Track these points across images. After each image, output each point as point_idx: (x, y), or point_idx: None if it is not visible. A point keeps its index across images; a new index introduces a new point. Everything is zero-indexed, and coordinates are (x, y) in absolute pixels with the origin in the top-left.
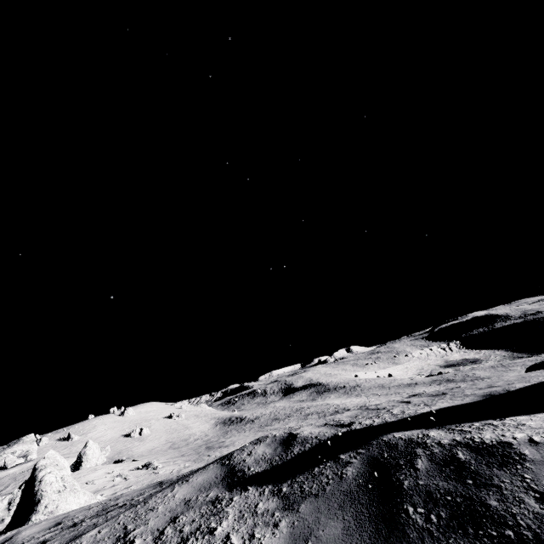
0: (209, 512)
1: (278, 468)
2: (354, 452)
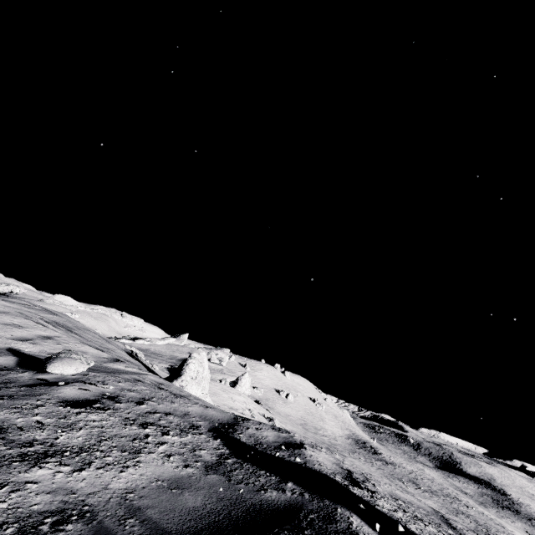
0: (183, 427)
1: (252, 450)
2: (300, 490)
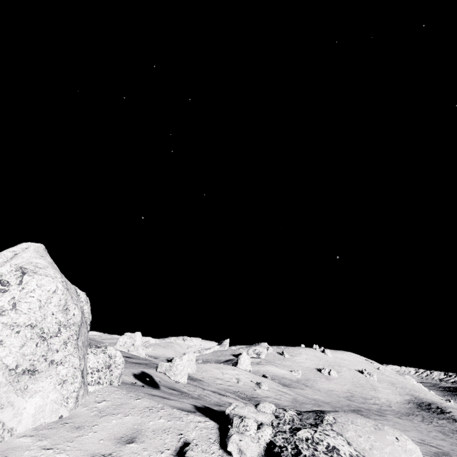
0: None
1: None
2: None
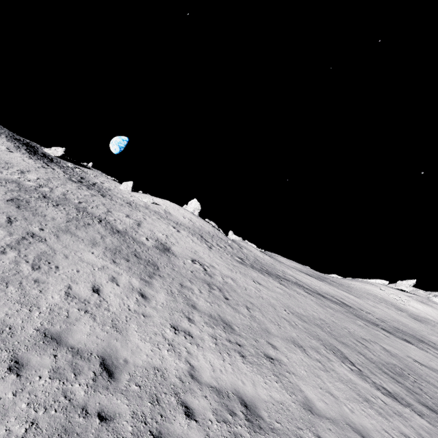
0: None
1: None
2: None
